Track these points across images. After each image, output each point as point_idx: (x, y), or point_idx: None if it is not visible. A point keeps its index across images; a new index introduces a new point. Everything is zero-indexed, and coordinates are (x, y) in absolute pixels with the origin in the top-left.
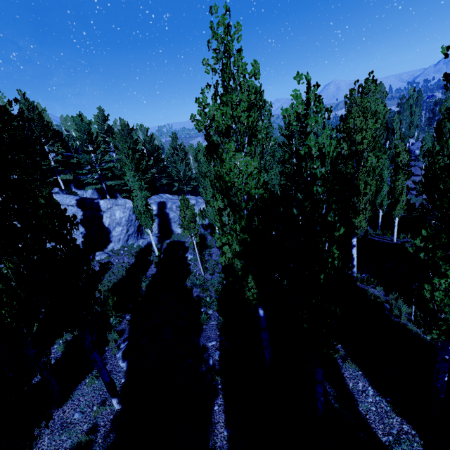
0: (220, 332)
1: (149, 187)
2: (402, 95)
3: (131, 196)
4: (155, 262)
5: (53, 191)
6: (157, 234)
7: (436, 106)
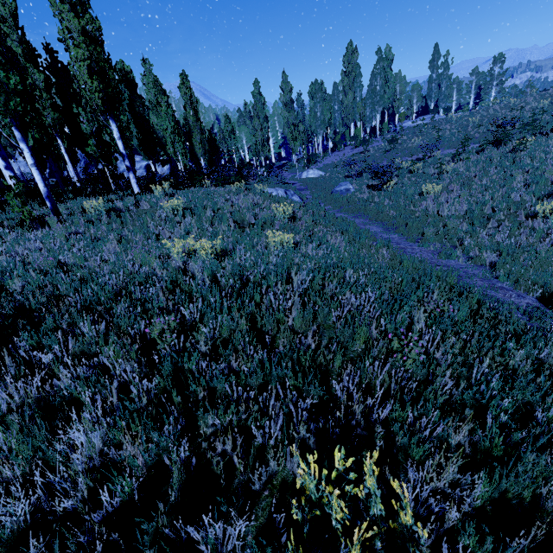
0: None
1: None
2: (446, 52)
3: None
4: None
5: None
6: None
7: (495, 65)
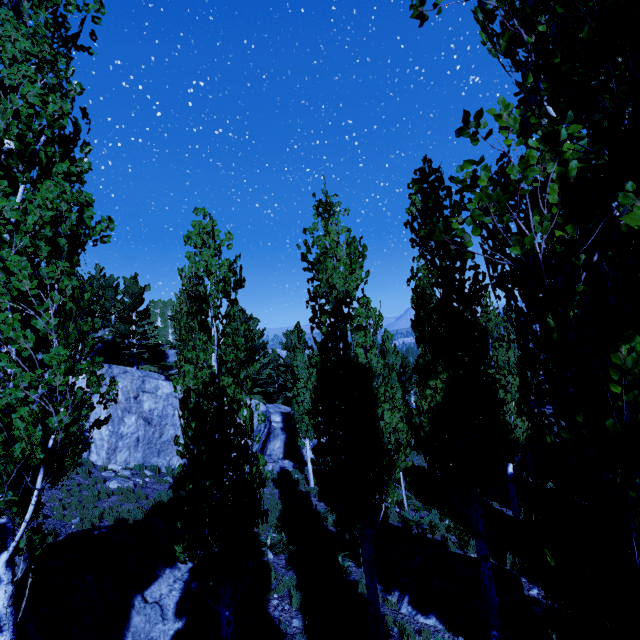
0: (526, 578)
1: (257, 393)
2: None
3: (295, 388)
4: (319, 492)
5: (159, 379)
6: (281, 459)
7: None
